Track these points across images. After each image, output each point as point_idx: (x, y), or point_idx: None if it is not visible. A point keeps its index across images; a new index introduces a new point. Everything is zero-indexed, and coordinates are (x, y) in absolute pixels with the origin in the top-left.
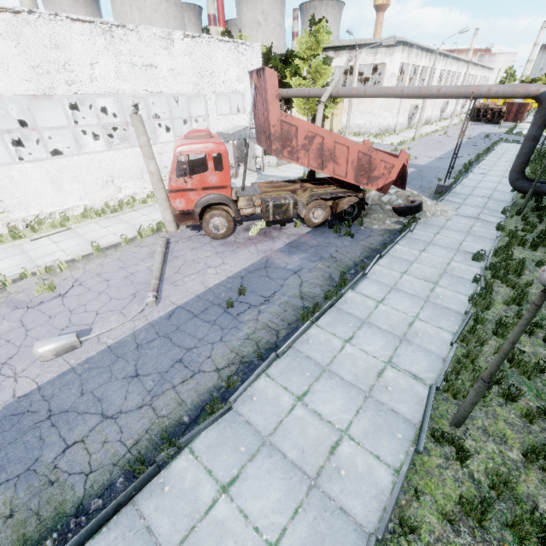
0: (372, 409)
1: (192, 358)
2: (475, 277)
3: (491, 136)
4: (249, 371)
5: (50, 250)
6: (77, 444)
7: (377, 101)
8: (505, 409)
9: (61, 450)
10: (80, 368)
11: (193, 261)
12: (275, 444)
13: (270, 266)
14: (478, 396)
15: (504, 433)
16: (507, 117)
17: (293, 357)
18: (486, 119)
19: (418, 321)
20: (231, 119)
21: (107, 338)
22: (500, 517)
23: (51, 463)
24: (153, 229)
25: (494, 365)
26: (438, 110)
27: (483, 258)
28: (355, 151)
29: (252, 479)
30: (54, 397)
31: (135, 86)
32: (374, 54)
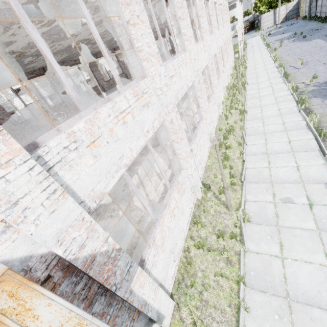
0: None
1: None
2: None
3: None
4: None
5: None
6: None
7: None
8: None
9: None
10: None
11: None
12: None
13: None
14: None
15: None
16: None
17: None
18: None
19: None
20: None
21: None
22: None
23: None
24: None
25: None
26: None
27: None
28: None
29: None
30: None
31: None
32: None
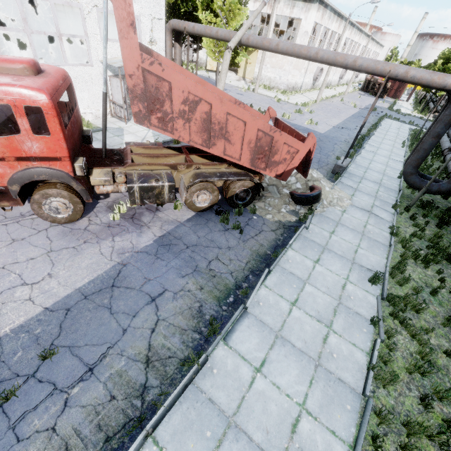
0: None
1: None
2: (374, 320)
3: (377, 109)
4: None
5: None
6: None
7: (289, 57)
8: None
9: None
10: None
11: (1, 268)
12: None
13: (120, 284)
14: None
15: None
16: (389, 92)
17: None
18: (374, 92)
19: (305, 416)
20: None
21: None
22: None
23: None
24: None
25: None
26: (338, 76)
27: (381, 282)
28: (254, 128)
29: None
30: None
31: None
32: (292, 6)
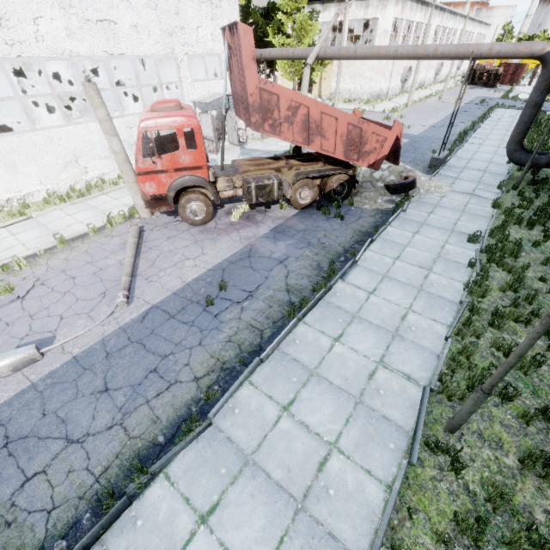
0: (363, 417)
1: (168, 367)
2: (471, 262)
3: (487, 100)
4: (231, 379)
5: (8, 244)
6: (37, 476)
7: (368, 62)
8: (501, 410)
9: (20, 483)
10: (42, 384)
11: (169, 252)
12: (259, 464)
13: (254, 255)
14: (476, 406)
15: (500, 437)
16: (503, 79)
17: (278, 360)
18: (482, 82)
19: (411, 313)
20: (208, 85)
21: (72, 347)
22: (496, 532)
23: (8, 501)
24: (124, 215)
25: (496, 377)
26: (433, 72)
27: (478, 239)
28: (344, 123)
29: (233, 506)
30: (11, 421)
31: (91, 47)
32: (366, 7)
